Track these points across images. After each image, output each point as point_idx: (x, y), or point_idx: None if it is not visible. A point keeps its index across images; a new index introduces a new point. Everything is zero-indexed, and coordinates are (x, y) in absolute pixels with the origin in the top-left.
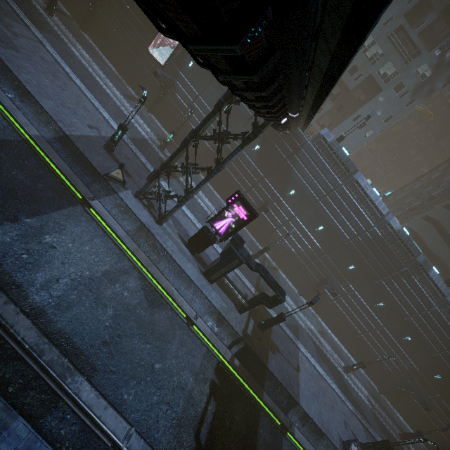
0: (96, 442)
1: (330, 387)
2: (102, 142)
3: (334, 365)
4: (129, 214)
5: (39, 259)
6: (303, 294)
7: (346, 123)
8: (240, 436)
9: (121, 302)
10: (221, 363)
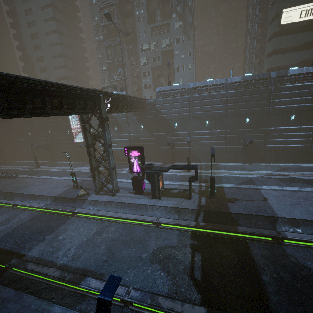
0: (114, 307)
1: (311, 193)
2: (73, 188)
3: (309, 179)
4: (97, 203)
5: (58, 247)
6: (247, 162)
7: (176, 75)
8: (233, 262)
9: (109, 240)
10: (193, 232)
